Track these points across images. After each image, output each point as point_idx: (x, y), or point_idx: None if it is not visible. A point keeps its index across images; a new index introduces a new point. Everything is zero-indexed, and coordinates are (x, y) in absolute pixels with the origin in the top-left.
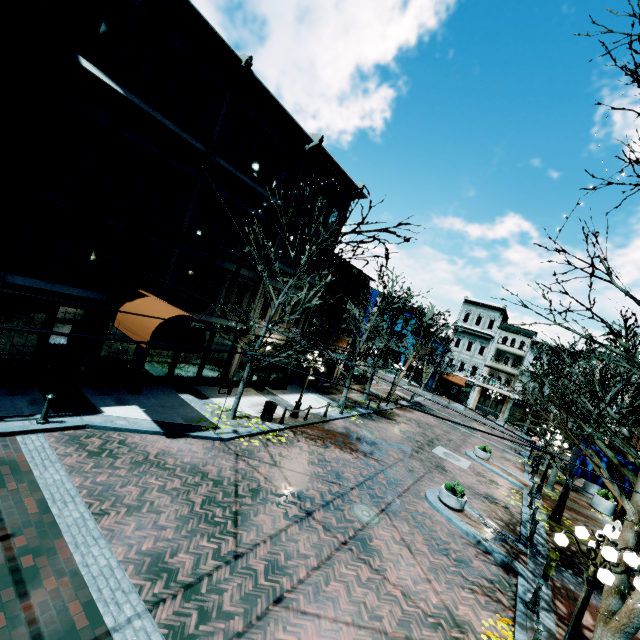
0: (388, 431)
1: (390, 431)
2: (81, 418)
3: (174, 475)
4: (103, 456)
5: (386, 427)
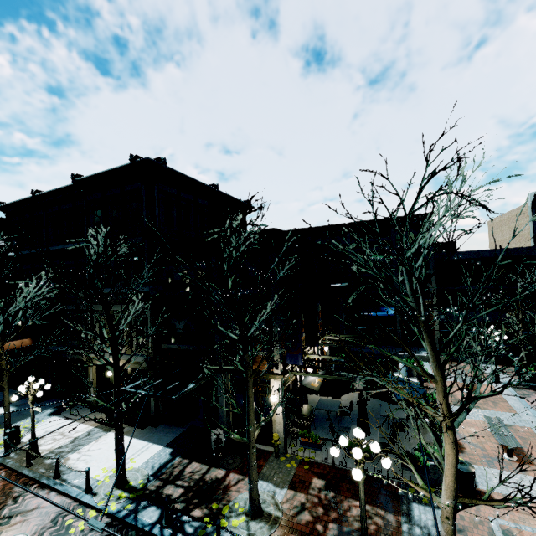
0: None
1: None
2: None
3: None
4: None
5: None
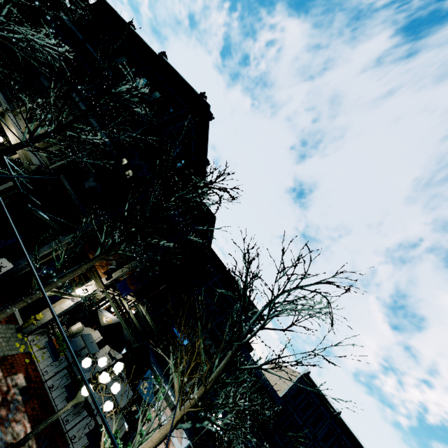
0: None
1: None
2: None
3: None
4: None
5: None
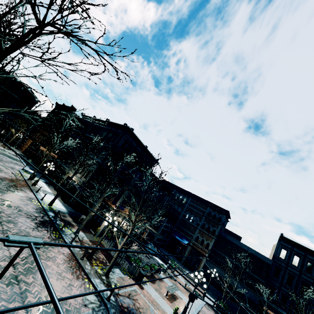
0: (21, 203)
1: (21, 204)
2: (29, 168)
3: (6, 161)
4: (15, 163)
5: (27, 207)
